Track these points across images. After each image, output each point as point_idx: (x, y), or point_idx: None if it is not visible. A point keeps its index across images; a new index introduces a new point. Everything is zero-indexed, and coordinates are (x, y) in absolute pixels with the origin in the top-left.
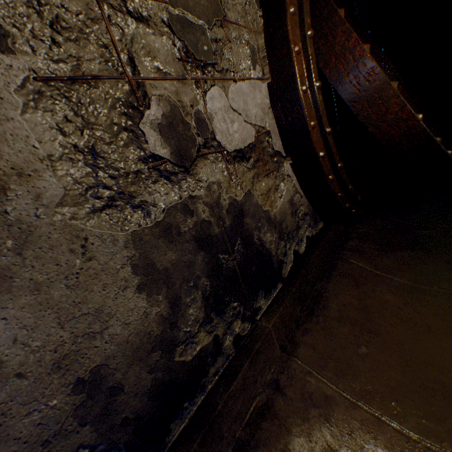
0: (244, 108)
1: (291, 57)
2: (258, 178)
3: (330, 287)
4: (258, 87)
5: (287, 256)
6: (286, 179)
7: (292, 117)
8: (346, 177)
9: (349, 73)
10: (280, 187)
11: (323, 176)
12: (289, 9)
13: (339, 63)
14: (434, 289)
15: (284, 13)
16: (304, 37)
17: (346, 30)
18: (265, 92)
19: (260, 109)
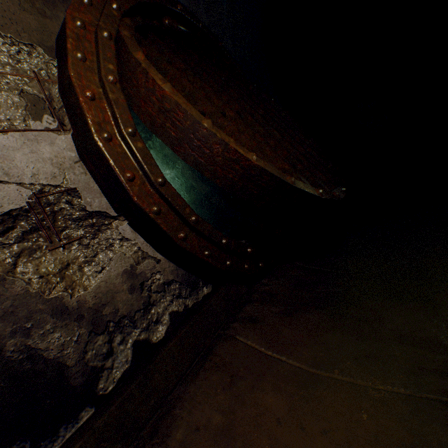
0: (3, 165)
1: (79, 103)
2: (33, 254)
3: (189, 393)
4: (49, 139)
5: (115, 355)
6: (118, 243)
7: (102, 170)
8: (215, 230)
9: (159, 115)
10: (101, 257)
11: (166, 235)
12: (74, 54)
13: (148, 106)
14: (334, 376)
15: (67, 58)
16: (102, 82)
17: (143, 71)
18: (66, 144)
19: (50, 164)
